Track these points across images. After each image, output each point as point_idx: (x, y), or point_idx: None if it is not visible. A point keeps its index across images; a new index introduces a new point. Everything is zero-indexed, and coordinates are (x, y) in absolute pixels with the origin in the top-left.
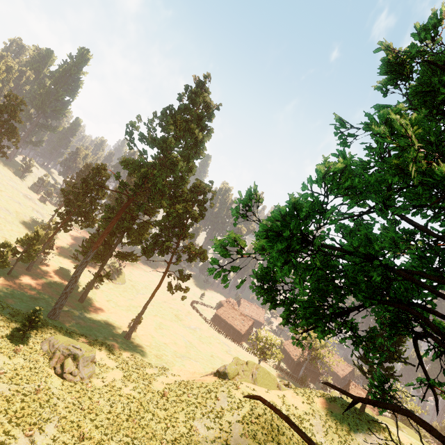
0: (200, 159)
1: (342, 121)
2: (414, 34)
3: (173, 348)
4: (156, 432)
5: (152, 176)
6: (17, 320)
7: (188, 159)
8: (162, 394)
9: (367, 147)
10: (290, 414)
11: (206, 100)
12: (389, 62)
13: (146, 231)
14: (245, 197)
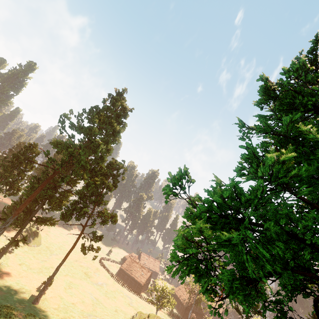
0: (116, 144)
1: (243, 122)
2: (281, 73)
3: (80, 308)
4: None
5: (77, 155)
6: None
7: (107, 143)
8: None
9: (262, 142)
10: None
11: (123, 105)
12: (266, 88)
13: (66, 198)
14: (174, 177)
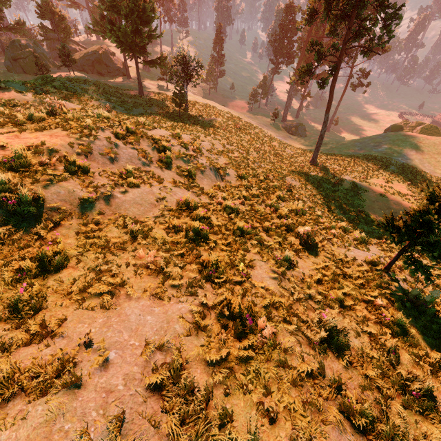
0: None
1: None
2: None
3: None
4: (334, 145)
5: None
6: (270, 120)
7: None
8: (342, 141)
9: None
10: (439, 143)
11: None
12: None
13: None
14: None
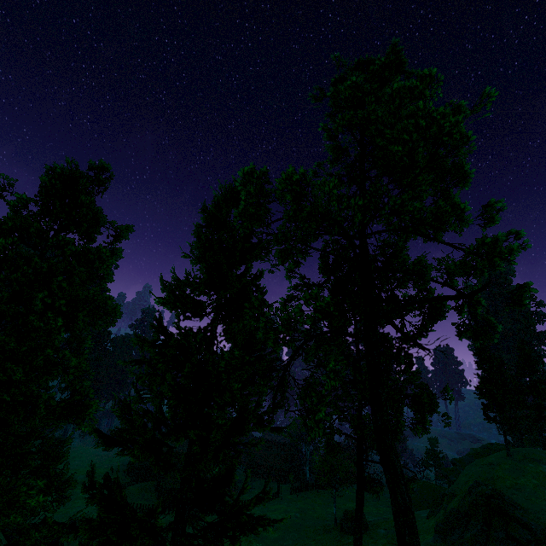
0: None
1: None
2: None
3: None
4: None
5: None
6: None
7: None
8: None
9: None
10: None
11: None
12: None
13: None
14: None
